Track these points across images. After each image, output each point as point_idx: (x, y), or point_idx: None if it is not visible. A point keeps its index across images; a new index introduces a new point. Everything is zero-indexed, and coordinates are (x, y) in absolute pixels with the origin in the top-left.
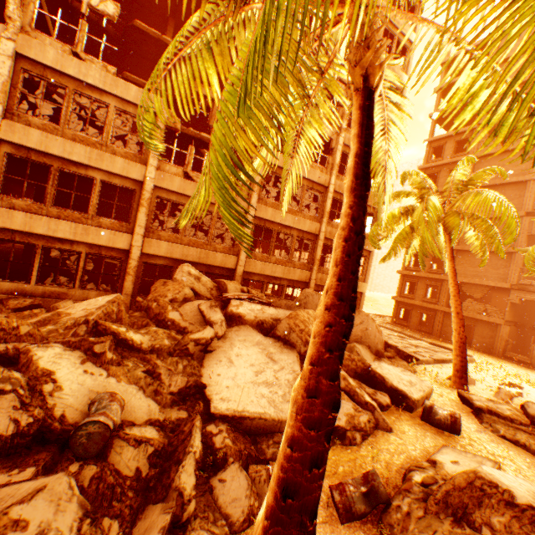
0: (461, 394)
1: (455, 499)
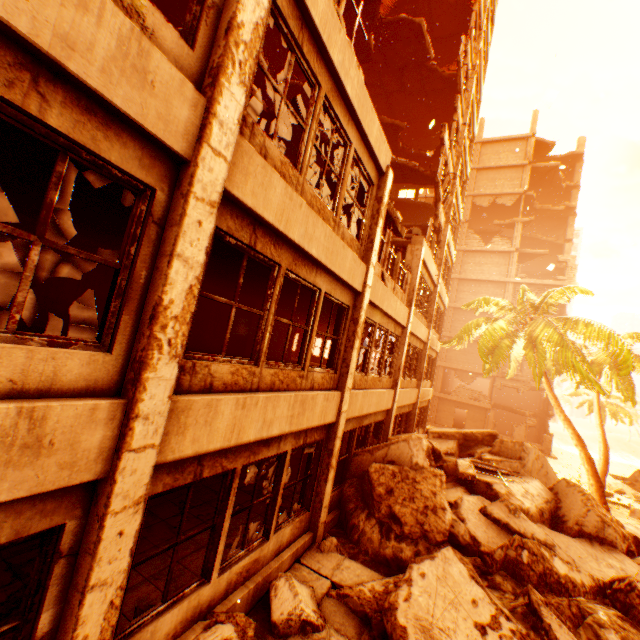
0: None
1: None
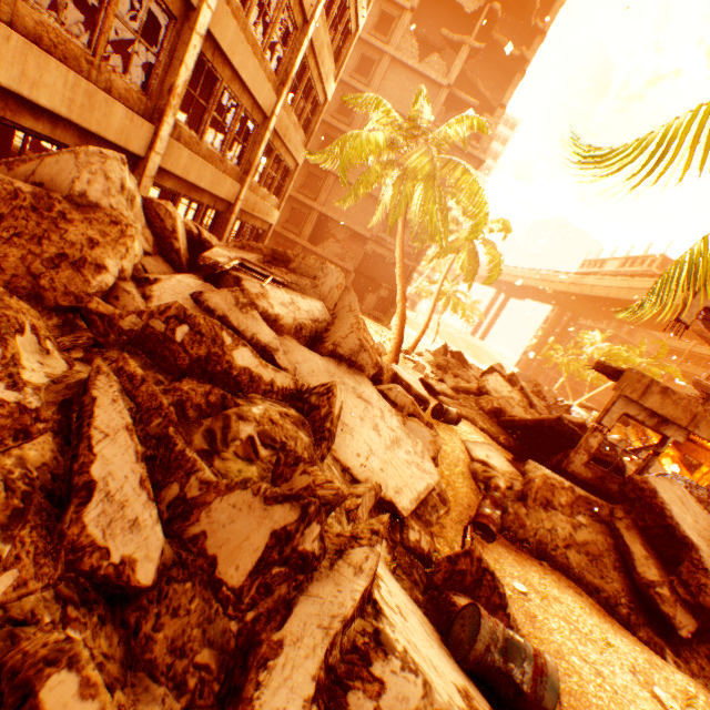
0: (426, 381)
1: (539, 495)
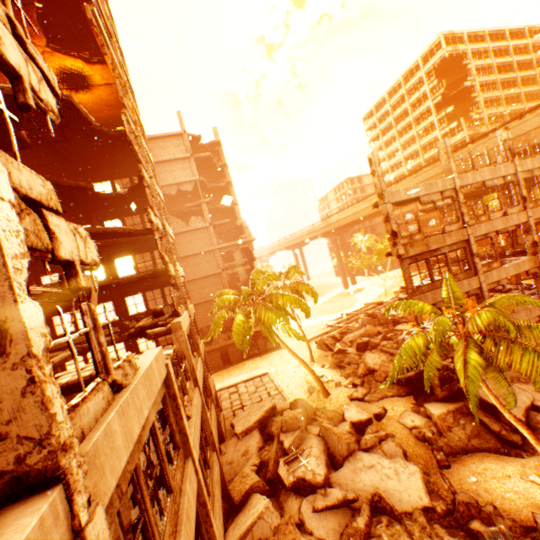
0: (353, 398)
1: (443, 426)
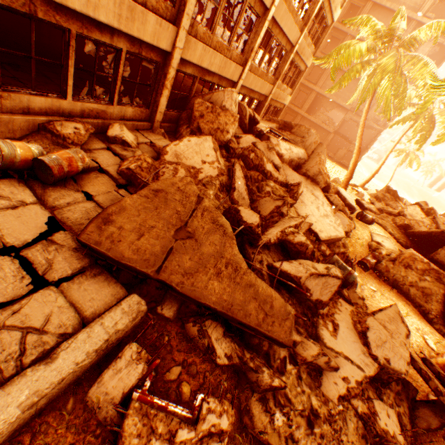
0: (359, 201)
1: (404, 261)
